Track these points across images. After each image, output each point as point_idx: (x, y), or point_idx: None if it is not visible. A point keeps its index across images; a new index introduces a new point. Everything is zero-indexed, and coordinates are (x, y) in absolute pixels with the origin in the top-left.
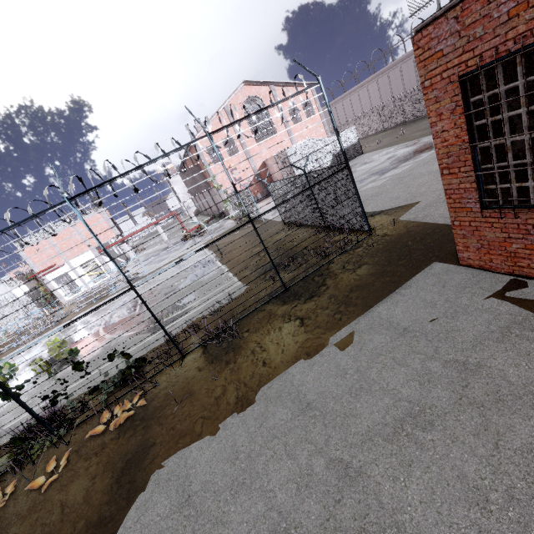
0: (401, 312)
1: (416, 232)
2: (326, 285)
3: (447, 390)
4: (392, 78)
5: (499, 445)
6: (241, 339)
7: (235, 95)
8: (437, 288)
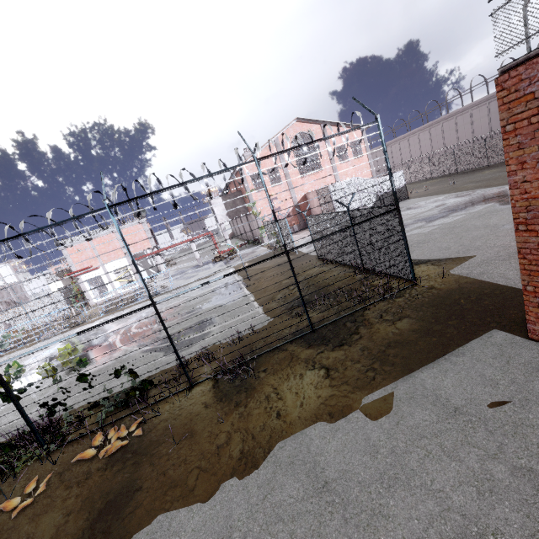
0: (452, 385)
1: (471, 290)
2: (359, 334)
3: (519, 513)
4: (446, 129)
5: None
6: (256, 379)
7: (286, 130)
8: (499, 362)
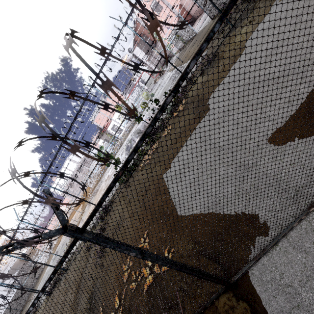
0: None
1: None
2: (258, 2)
3: None
4: None
5: None
6: (219, 56)
7: None
8: None
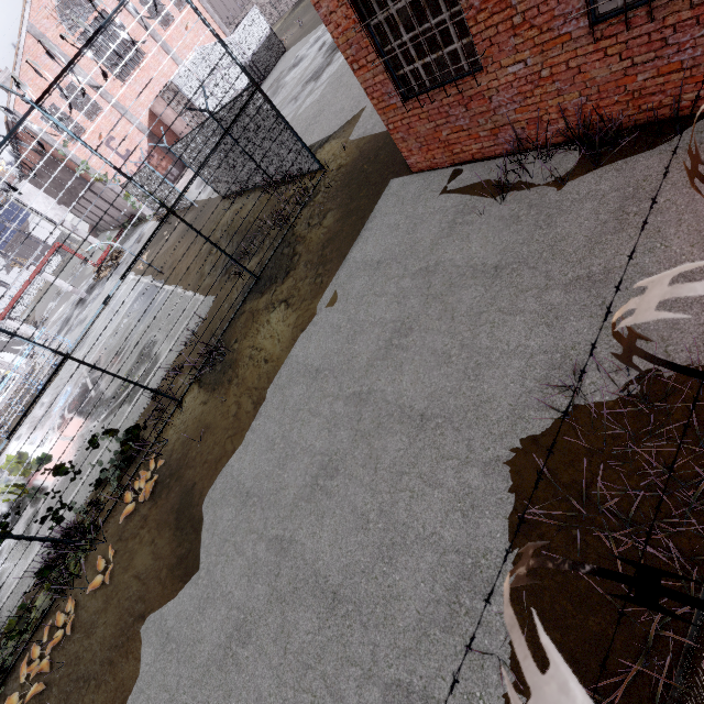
0: (372, 247)
1: (369, 150)
2: (298, 254)
3: (418, 297)
4: None
5: (454, 317)
6: (233, 352)
7: None
8: (398, 208)
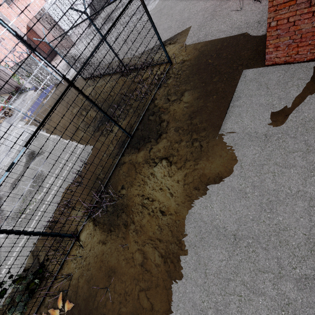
0: (250, 121)
1: (209, 50)
2: (165, 121)
3: None
4: None
5: None
6: (123, 198)
7: None
8: (263, 91)
